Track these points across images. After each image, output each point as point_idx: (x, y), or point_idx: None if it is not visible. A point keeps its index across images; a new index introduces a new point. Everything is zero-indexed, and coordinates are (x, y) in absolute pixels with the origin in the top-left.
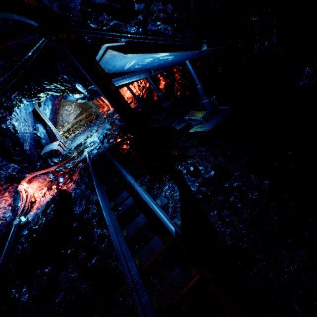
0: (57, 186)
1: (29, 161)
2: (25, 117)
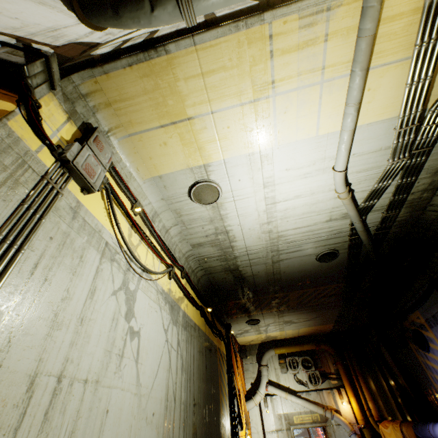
0: None
1: None
2: None
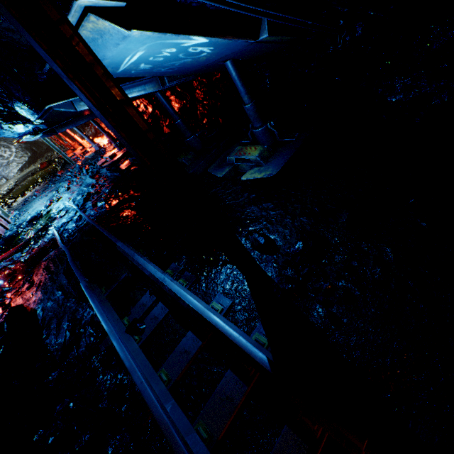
0: (2, 300)
1: None
2: None
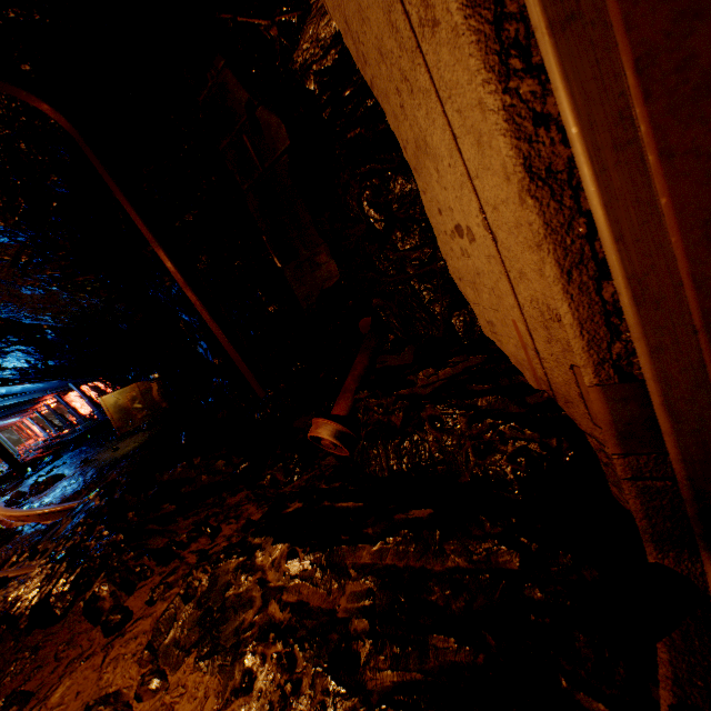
0: None
1: None
2: None
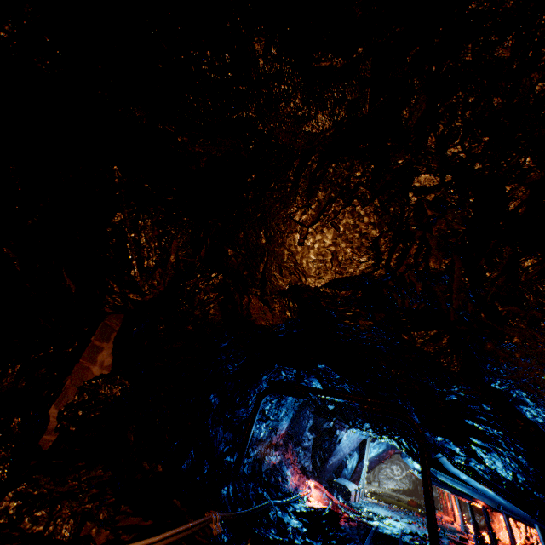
0: None
1: (320, 474)
2: (354, 438)
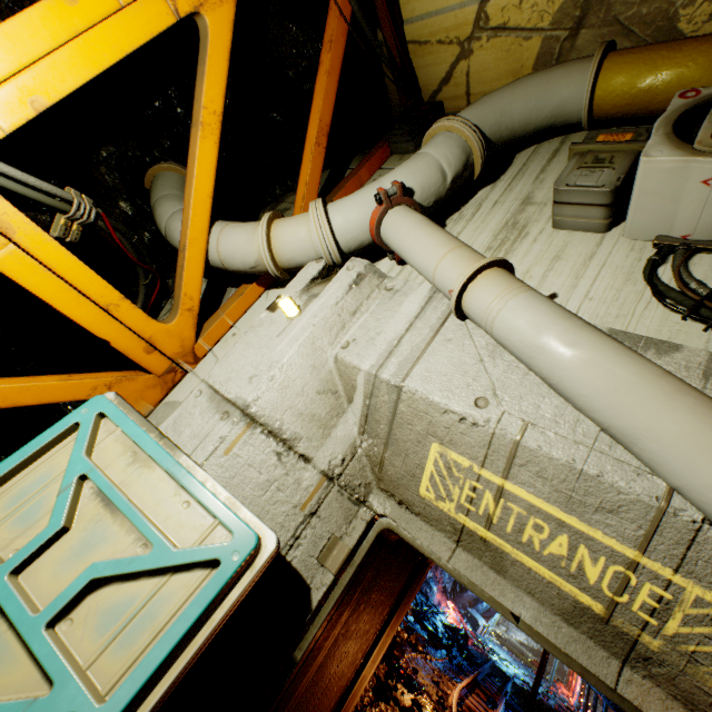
0: None
1: (456, 597)
2: None
